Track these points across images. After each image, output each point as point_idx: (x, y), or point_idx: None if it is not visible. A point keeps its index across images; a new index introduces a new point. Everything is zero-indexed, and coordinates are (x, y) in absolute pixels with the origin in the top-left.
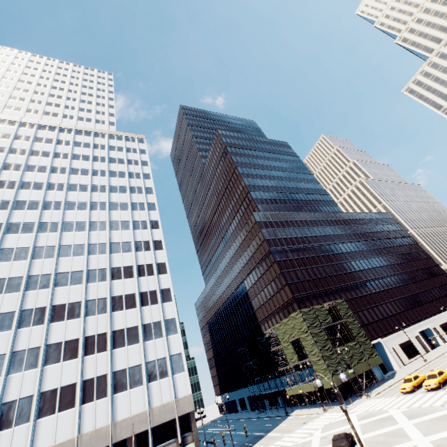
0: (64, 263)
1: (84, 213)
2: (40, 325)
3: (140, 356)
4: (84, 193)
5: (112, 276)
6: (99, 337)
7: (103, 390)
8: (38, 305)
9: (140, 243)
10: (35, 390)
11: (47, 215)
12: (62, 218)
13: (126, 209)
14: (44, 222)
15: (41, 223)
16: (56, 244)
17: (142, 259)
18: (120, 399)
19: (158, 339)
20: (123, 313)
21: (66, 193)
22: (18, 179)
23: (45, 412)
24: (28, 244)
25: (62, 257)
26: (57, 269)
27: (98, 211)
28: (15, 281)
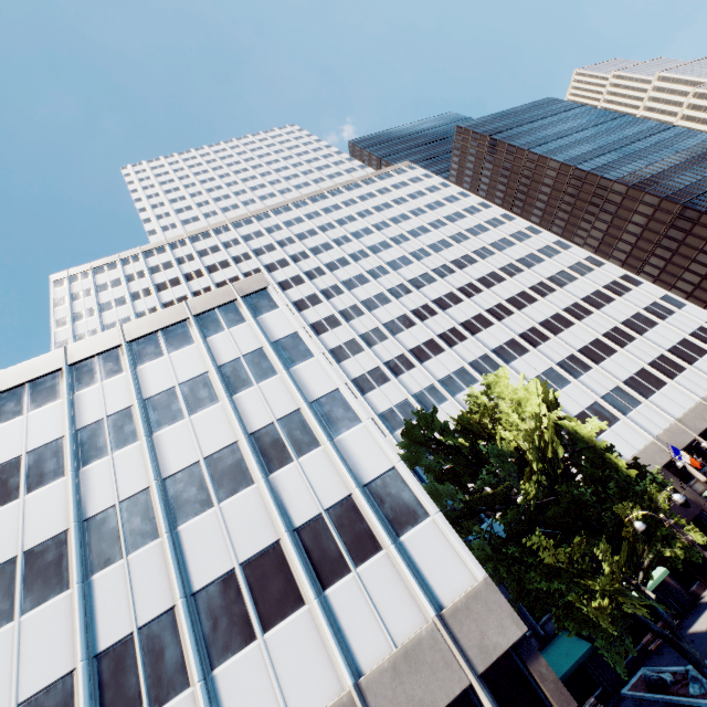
0: (499, 292)
1: (455, 248)
2: (549, 340)
3: (674, 333)
4: (429, 234)
5: (556, 285)
6: (614, 332)
7: (675, 366)
8: (525, 328)
9: (542, 250)
10: (613, 382)
11: (427, 263)
12: (444, 260)
13: (487, 230)
14: (433, 269)
15: (432, 271)
16: (469, 280)
17: (564, 262)
18: (701, 367)
19: (673, 316)
20: (609, 308)
21: (415, 240)
22: (360, 247)
23: (646, 394)
24: (447, 289)
25: (490, 288)
26: (499, 298)
27: (465, 242)
28: (479, 318)
